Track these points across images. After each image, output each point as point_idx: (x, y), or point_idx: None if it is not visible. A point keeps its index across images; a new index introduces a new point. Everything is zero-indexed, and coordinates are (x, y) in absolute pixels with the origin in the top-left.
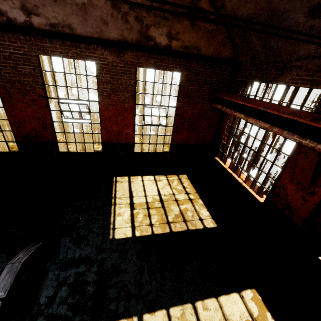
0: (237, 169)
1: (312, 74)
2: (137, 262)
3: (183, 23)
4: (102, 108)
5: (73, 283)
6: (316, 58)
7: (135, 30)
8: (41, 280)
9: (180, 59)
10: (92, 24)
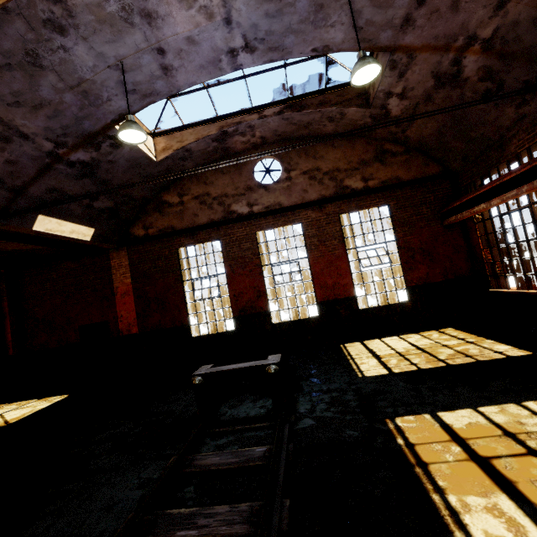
0: (535, 287)
1: (532, 130)
2: (406, 386)
3: (373, 166)
4: (312, 262)
5: (330, 401)
6: (523, 119)
7: (331, 187)
8: (293, 402)
9: (382, 193)
10: (295, 196)
